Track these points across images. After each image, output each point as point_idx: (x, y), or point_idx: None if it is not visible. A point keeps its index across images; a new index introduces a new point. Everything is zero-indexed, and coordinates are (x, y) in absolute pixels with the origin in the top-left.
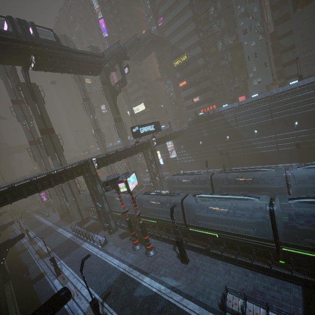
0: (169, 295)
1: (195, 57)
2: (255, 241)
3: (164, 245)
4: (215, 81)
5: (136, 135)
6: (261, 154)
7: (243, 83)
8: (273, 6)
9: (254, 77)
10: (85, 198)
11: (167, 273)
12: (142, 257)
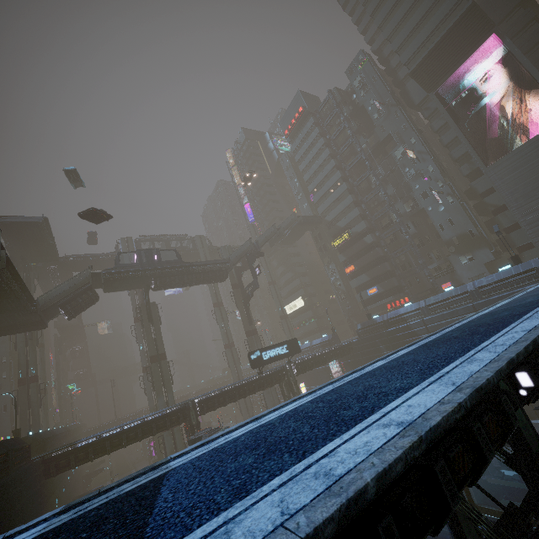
0: None
1: (361, 234)
2: None
3: None
4: (399, 261)
5: (255, 364)
6: None
7: (444, 262)
8: (457, 160)
9: (459, 251)
10: None
11: None
12: None
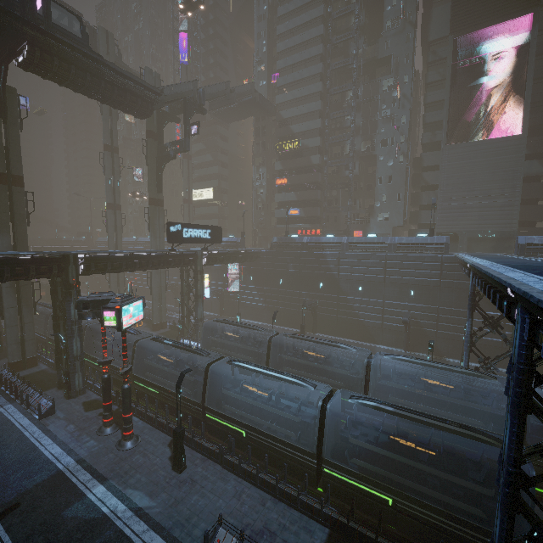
0: (127, 521)
1: (310, 150)
2: (293, 452)
3: (156, 435)
4: (329, 195)
5: (173, 238)
6: (360, 324)
7: (365, 213)
8: (426, 125)
9: (382, 208)
10: (46, 320)
11: (140, 484)
12: (109, 449)
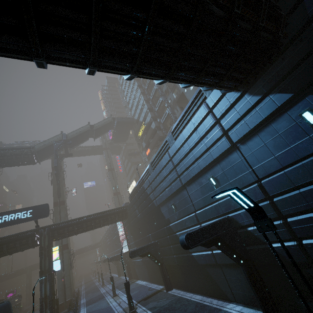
0: None
1: (150, 123)
2: None
3: None
4: None
5: None
6: (194, 262)
7: None
8: None
9: None
10: None
11: None
12: None
